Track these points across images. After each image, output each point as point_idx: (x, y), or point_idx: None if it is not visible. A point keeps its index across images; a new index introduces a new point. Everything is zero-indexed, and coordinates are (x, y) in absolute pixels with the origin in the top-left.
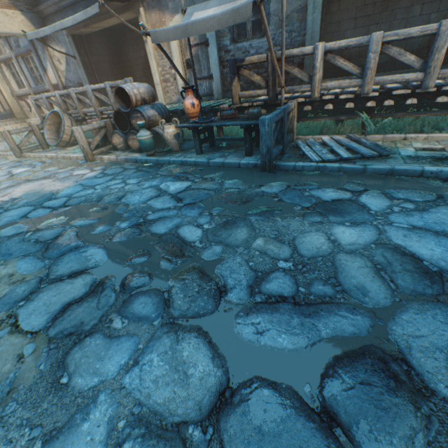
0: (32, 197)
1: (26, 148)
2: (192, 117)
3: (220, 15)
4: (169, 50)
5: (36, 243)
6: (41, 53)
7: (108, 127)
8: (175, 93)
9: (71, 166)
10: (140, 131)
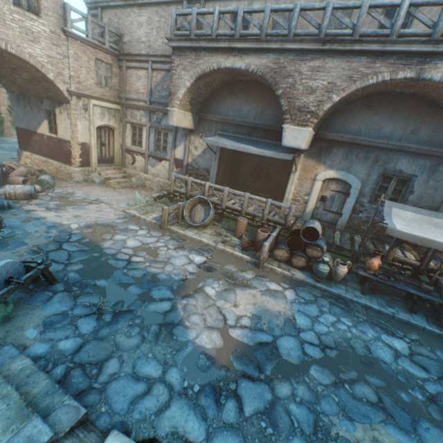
0: (269, 316)
1: (170, 221)
2: (371, 270)
3: None
4: (310, 185)
5: (372, 405)
6: (180, 136)
7: (274, 240)
8: (299, 210)
9: (248, 270)
10: (323, 265)
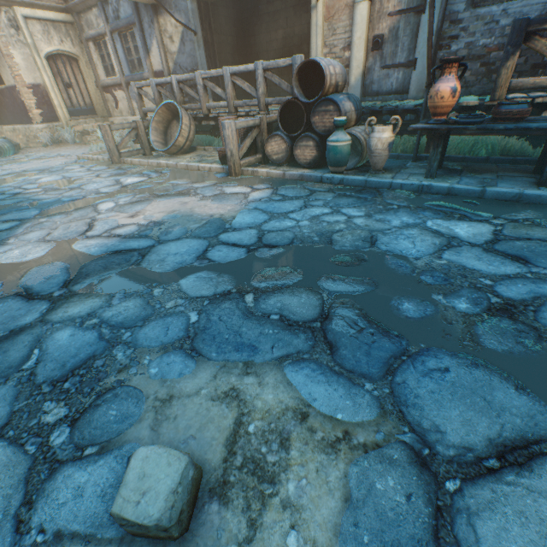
0: (184, 222)
1: (126, 152)
2: (439, 114)
3: None
4: (349, 21)
5: (288, 326)
6: (147, 27)
7: (262, 126)
8: None
9: (208, 180)
10: (335, 133)
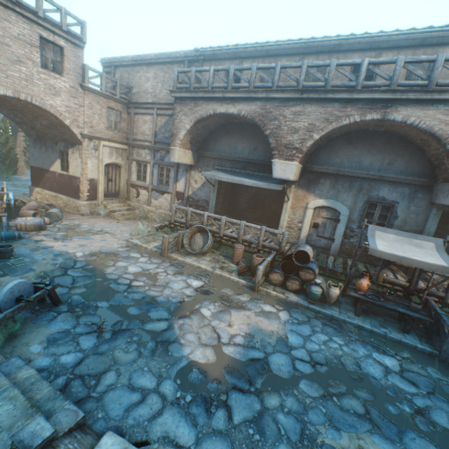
0: (262, 335)
1: (170, 249)
2: (361, 291)
3: (431, 264)
4: (303, 212)
5: (359, 416)
6: (181, 171)
7: (268, 264)
8: (294, 237)
9: (243, 293)
10: (315, 286)
